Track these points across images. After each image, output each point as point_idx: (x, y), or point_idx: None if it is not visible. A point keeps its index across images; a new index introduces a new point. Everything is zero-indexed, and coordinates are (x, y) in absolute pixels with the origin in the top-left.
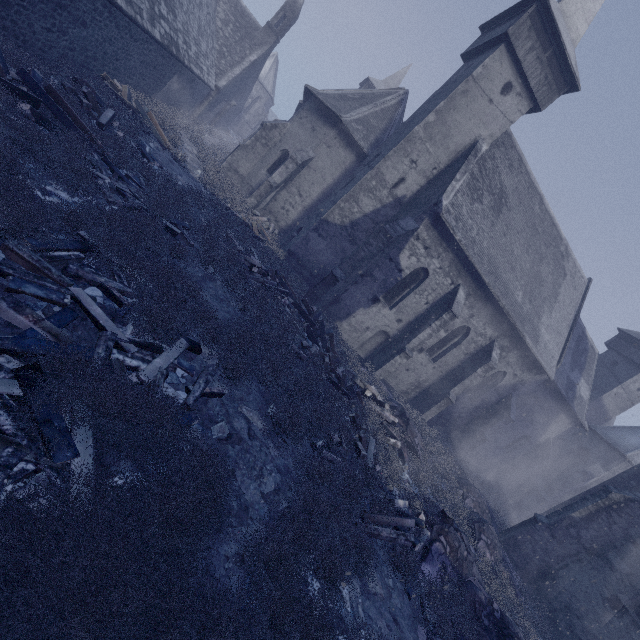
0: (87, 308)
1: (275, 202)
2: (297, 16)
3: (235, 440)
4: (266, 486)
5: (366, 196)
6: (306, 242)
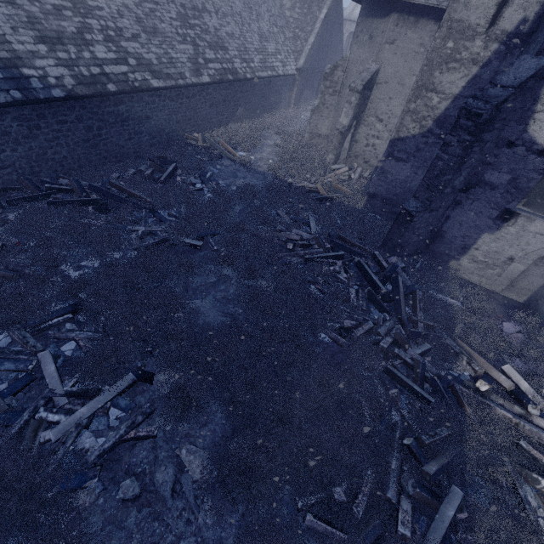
0: (42, 369)
1: (356, 144)
2: None
3: (143, 501)
4: None
5: (445, 72)
6: (384, 176)
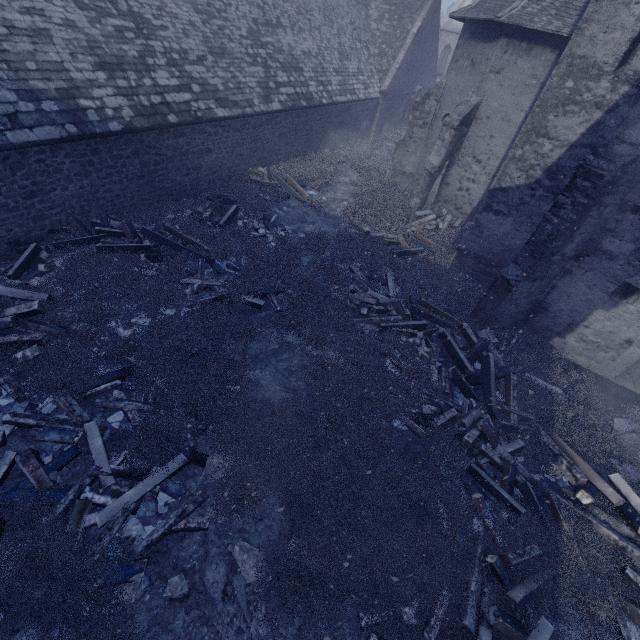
0: (89, 443)
1: (447, 187)
2: None
3: (192, 603)
4: None
5: (561, 115)
6: (478, 230)
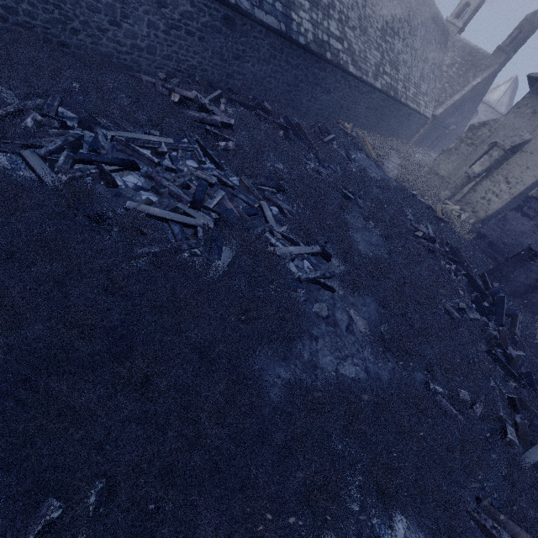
0: (264, 211)
1: (473, 193)
2: (537, 25)
3: (330, 322)
4: (343, 367)
5: None
6: (502, 223)
